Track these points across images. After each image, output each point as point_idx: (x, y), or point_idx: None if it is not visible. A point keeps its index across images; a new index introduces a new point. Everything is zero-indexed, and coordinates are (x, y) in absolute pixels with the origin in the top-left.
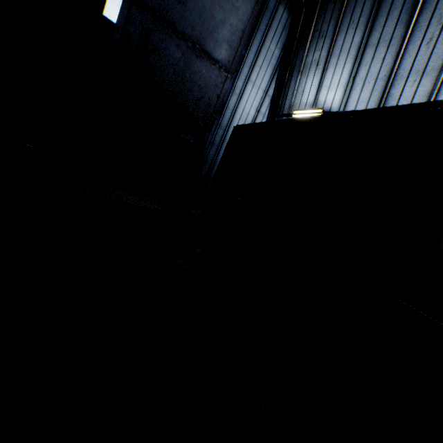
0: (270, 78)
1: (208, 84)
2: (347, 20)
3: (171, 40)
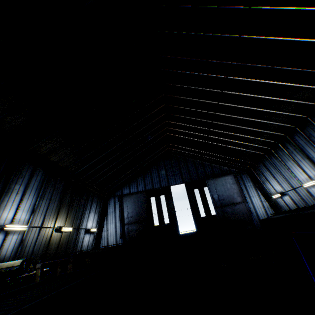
0: (255, 191)
1: (242, 209)
2: (261, 170)
3: (227, 208)
